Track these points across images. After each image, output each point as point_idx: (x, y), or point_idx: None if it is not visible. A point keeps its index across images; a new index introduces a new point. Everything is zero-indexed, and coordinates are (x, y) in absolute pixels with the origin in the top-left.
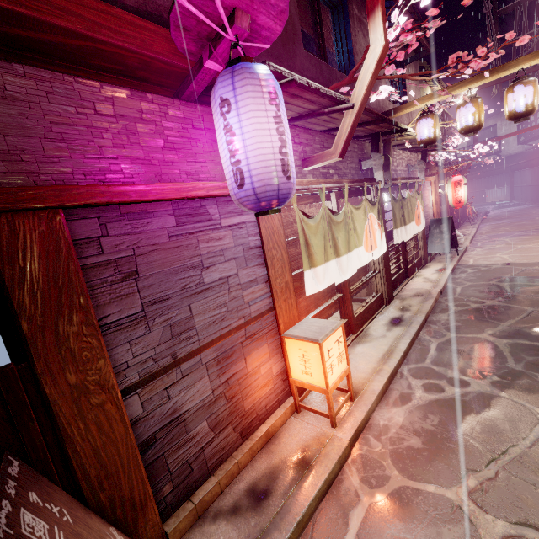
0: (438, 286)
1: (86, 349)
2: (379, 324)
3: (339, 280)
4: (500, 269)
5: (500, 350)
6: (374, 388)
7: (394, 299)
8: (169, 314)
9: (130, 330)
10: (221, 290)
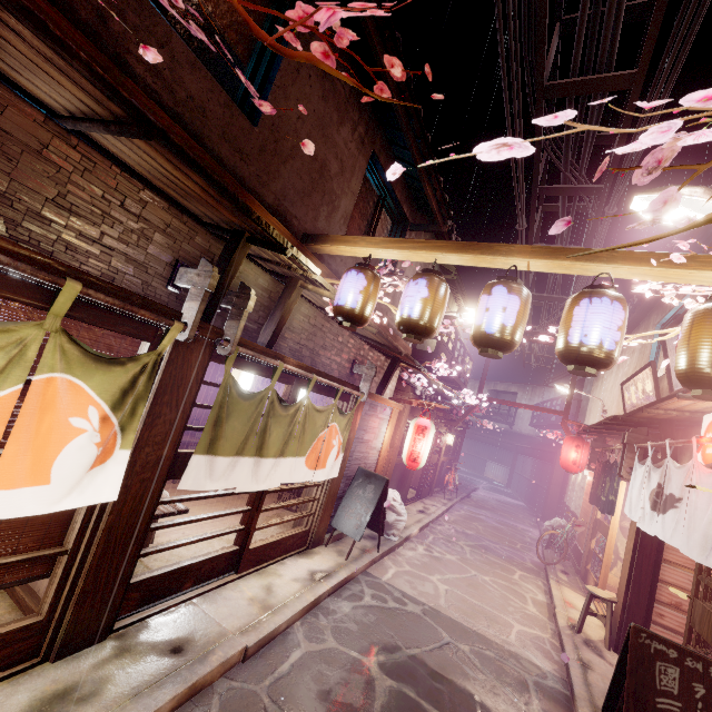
0: (253, 632)
1: None
2: None
3: None
4: (414, 620)
5: None
6: None
7: (109, 638)
8: None
9: None
10: None
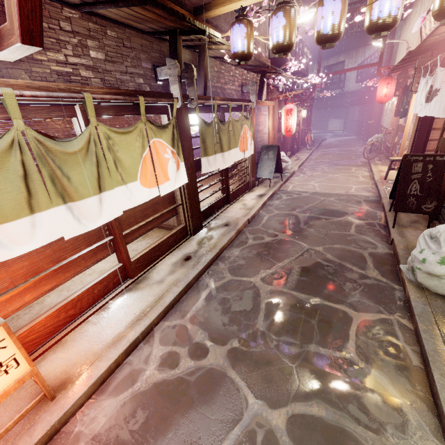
0: (248, 215)
1: None
2: (168, 263)
3: (78, 230)
4: (307, 198)
5: (259, 301)
6: (93, 373)
7: (203, 228)
8: None
9: None
10: None
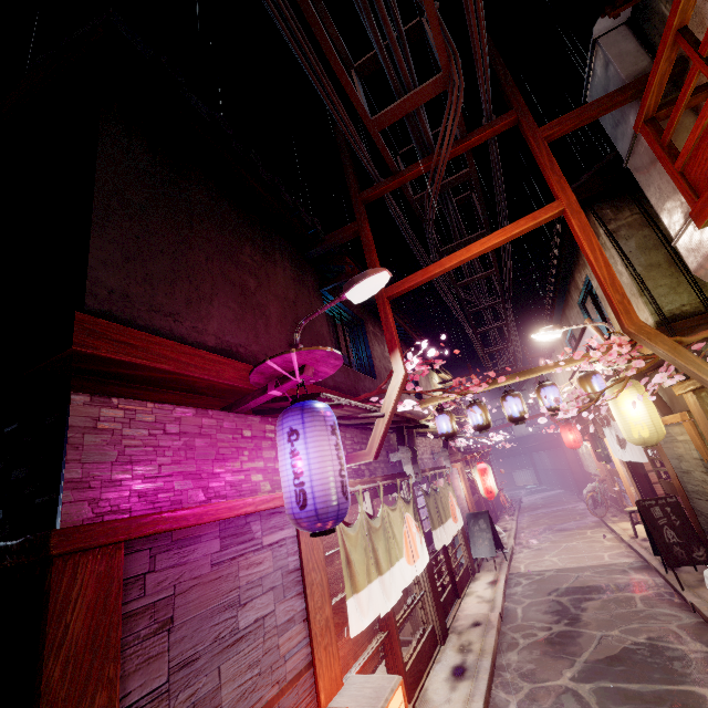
0: (496, 608)
1: None
2: (439, 680)
3: (385, 608)
4: (554, 577)
5: (587, 702)
6: None
7: (449, 634)
8: (195, 685)
9: None
10: (255, 639)
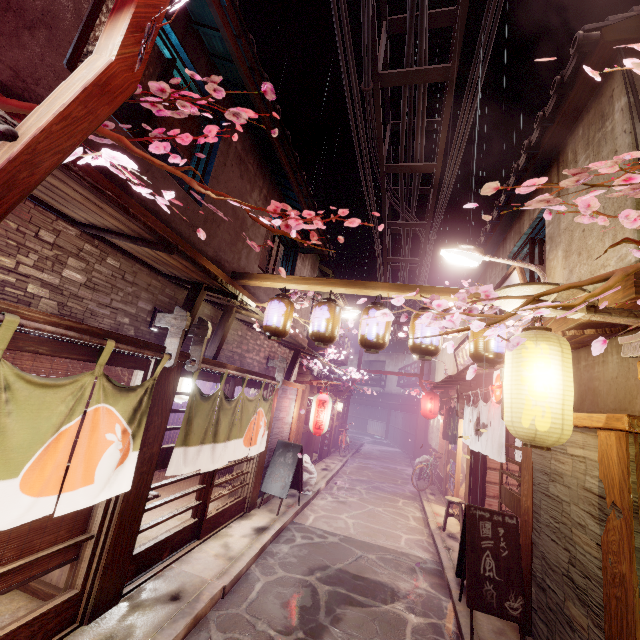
0: (226, 576)
1: None
2: None
3: None
4: (335, 546)
5: None
6: None
7: (121, 602)
8: None
9: None
10: None
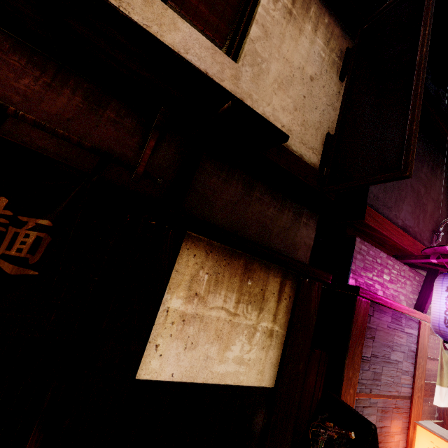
0: None
1: (356, 363)
2: None
3: None
4: None
5: None
6: None
7: None
8: (376, 366)
9: (364, 364)
10: (394, 367)
